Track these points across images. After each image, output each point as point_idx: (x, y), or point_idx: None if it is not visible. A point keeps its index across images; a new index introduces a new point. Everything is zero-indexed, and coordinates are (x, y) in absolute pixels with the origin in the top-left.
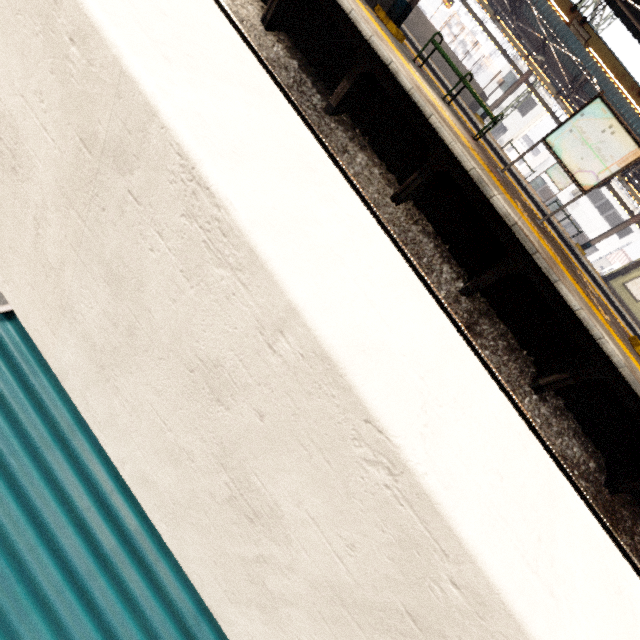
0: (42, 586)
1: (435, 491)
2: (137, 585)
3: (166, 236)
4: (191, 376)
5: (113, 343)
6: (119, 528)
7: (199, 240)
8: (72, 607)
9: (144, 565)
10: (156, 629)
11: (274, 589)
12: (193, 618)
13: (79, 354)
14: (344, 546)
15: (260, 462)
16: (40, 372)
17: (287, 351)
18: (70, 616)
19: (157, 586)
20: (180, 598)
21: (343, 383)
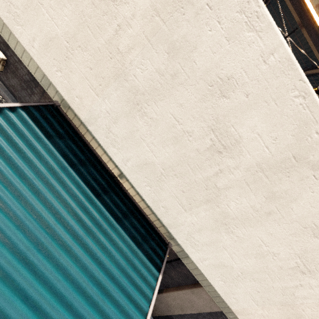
0: (65, 241)
1: (318, 99)
2: (105, 242)
3: (223, 22)
4: (210, 88)
5: (155, 86)
6: (91, 217)
7: (242, 22)
8: (80, 251)
9: (106, 233)
10: (118, 260)
11: (221, 185)
12: (130, 256)
13: (118, 101)
14: (271, 140)
15: (238, 119)
16: (35, 141)
17: (272, 61)
18: (80, 254)
19: (113, 242)
20: (123, 248)
21: (294, 68)
